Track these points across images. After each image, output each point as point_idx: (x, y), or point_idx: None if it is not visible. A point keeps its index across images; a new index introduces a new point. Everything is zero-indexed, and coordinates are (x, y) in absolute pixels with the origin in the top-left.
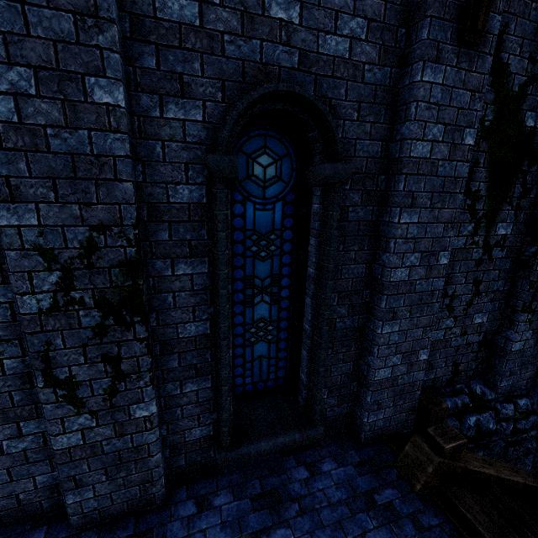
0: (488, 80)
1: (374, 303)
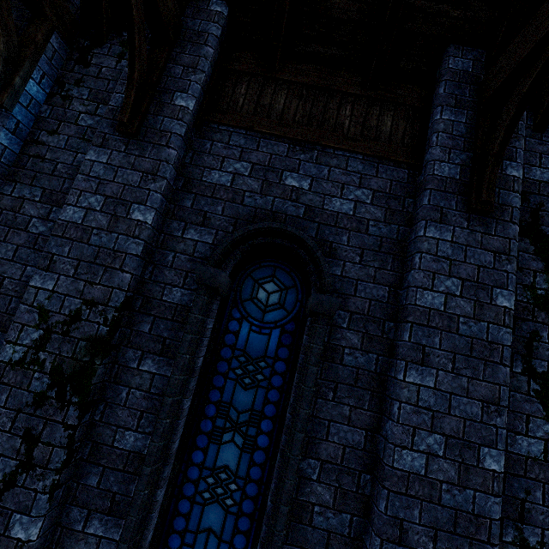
0: (529, 248)
1: (374, 498)
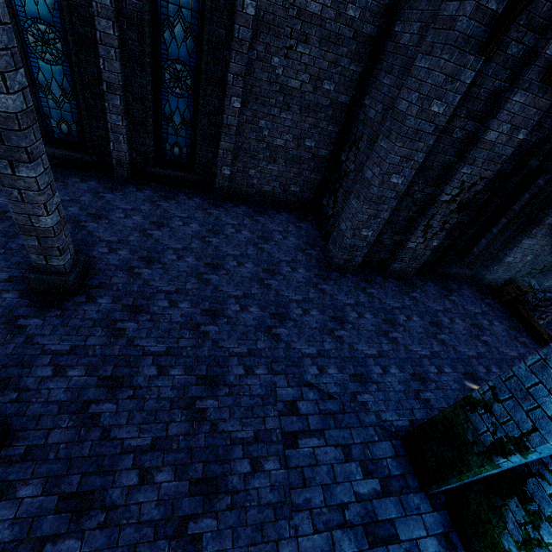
0: None
1: (528, 229)
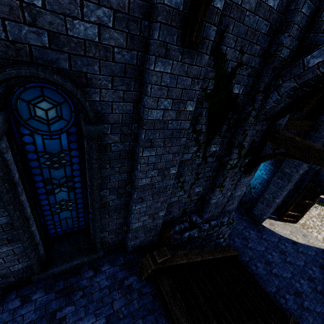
0: (212, 63)
1: (132, 193)
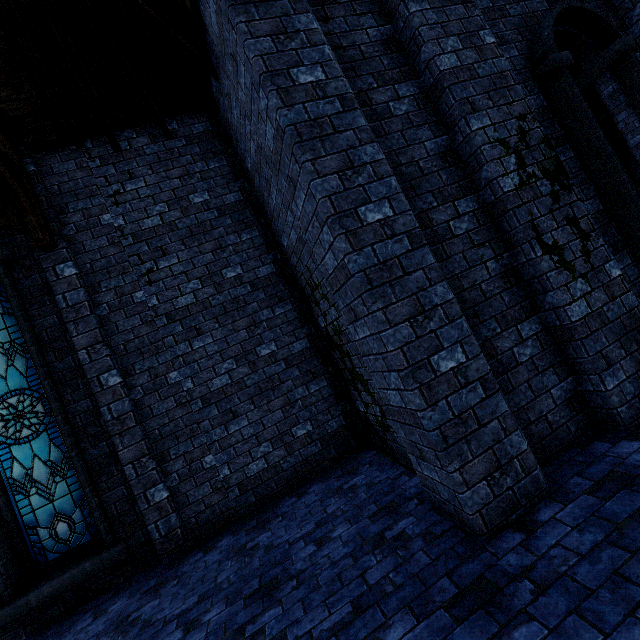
0: None
1: None
